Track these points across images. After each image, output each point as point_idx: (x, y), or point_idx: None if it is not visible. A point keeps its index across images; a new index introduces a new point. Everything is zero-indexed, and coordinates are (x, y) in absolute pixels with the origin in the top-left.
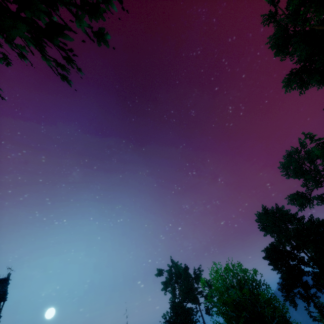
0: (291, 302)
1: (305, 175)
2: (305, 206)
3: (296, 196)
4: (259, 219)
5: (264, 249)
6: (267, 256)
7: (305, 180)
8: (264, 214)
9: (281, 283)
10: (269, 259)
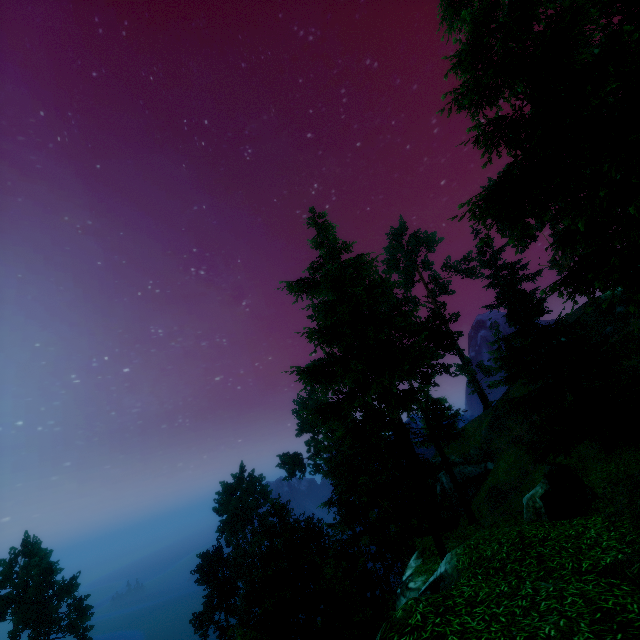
0: (202, 635)
1: (314, 432)
2: (294, 475)
3: (290, 461)
4: (219, 500)
5: (200, 557)
6: (198, 569)
7: (312, 437)
8: (229, 495)
9: (199, 613)
10: (200, 572)
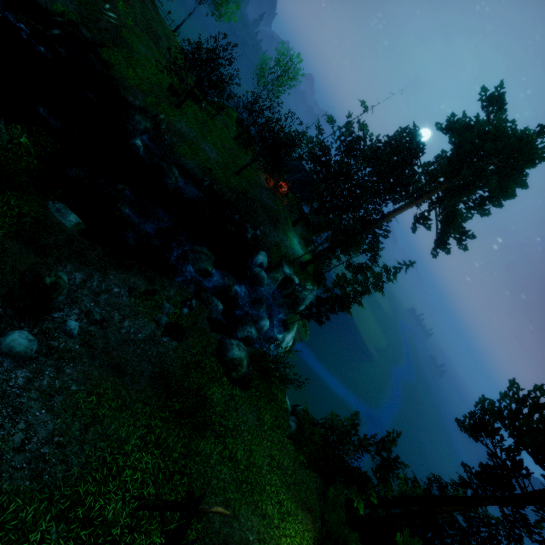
0: (474, 420)
1: None
2: None
3: None
4: None
5: None
6: None
7: None
8: None
9: (542, 404)
10: None
